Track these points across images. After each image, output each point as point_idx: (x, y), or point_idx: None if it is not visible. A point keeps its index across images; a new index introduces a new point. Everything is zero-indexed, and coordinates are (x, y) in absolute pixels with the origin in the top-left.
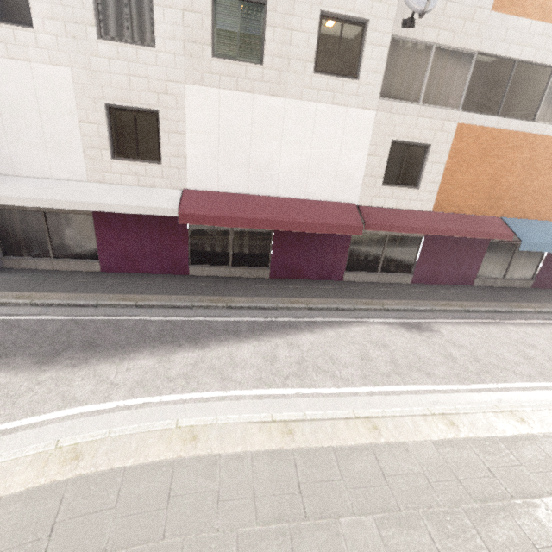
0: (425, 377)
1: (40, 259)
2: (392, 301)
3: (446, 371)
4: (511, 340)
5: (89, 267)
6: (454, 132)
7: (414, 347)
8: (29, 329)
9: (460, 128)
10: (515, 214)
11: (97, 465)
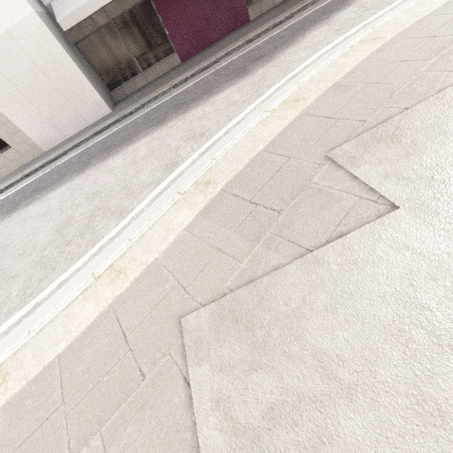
0: None
1: (134, 78)
2: None
3: None
4: None
5: (171, 64)
6: None
7: None
8: (197, 86)
9: None
10: None
11: (399, 29)
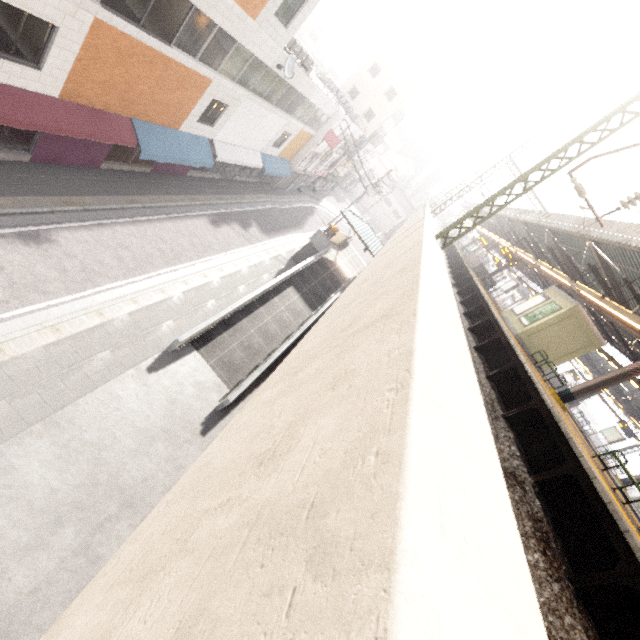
0: (41, 296)
1: None
2: (6, 199)
3: (59, 286)
4: (115, 243)
5: None
6: (91, 25)
7: (32, 265)
8: None
9: (97, 24)
10: (144, 118)
11: None
